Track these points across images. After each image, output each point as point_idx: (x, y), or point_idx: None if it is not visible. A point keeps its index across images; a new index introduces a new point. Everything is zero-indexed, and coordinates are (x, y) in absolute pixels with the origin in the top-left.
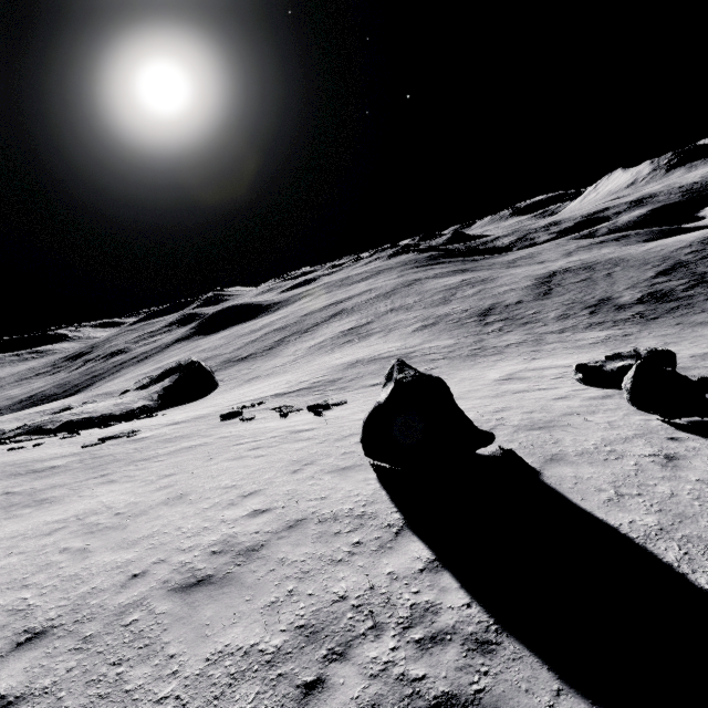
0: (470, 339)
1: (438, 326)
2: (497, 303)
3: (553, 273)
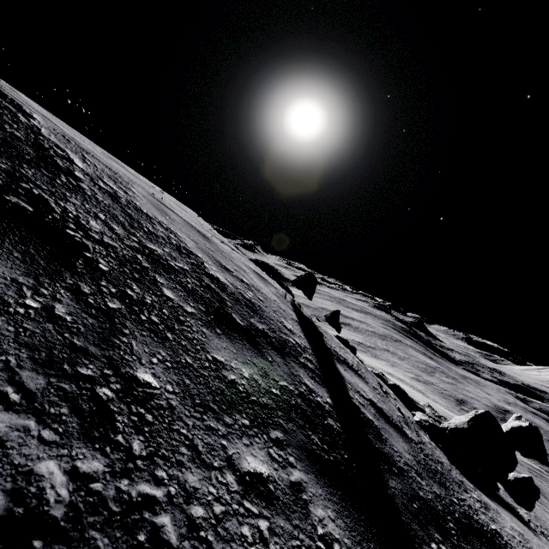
0: (456, 411)
1: (429, 387)
2: (467, 401)
3: (507, 410)
